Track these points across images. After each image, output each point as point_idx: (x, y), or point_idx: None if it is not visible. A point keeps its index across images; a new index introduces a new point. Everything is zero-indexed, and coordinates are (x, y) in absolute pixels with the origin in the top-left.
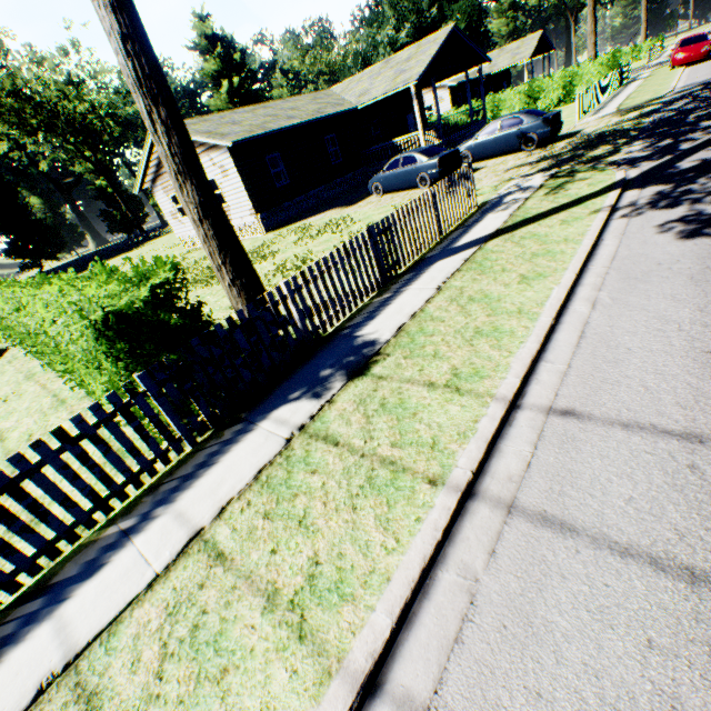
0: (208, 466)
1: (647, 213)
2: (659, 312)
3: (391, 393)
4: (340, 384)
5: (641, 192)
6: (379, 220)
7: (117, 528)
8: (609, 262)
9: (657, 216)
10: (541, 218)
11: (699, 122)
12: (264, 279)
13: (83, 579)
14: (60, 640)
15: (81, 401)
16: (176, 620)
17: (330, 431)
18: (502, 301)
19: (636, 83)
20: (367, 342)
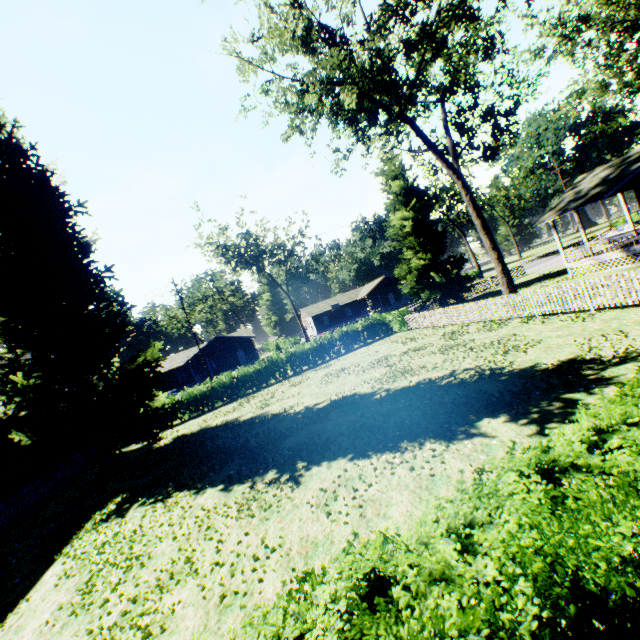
0: None
1: None
2: None
3: None
4: None
5: None
6: None
7: None
8: None
9: None
10: None
11: None
12: None
13: None
14: None
15: None
16: None
17: None
18: None
19: None
20: None
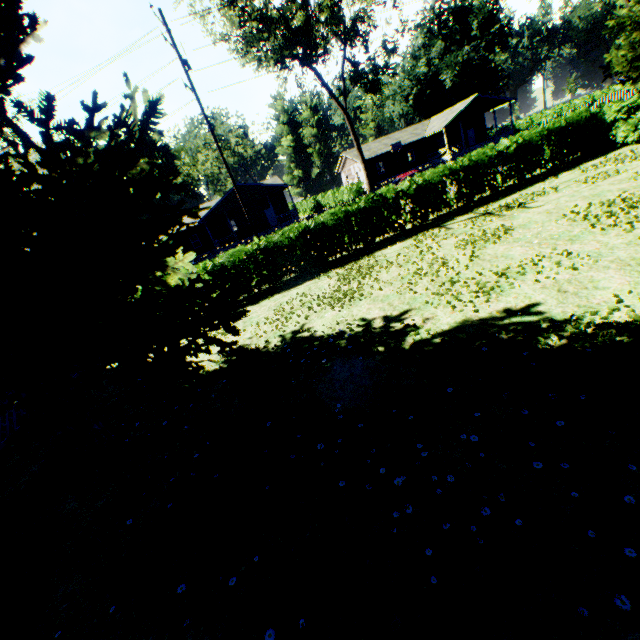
0: None
1: None
2: None
3: None
4: None
5: None
6: None
7: None
8: None
9: None
10: None
11: None
12: None
13: None
14: None
15: None
16: None
17: None
18: None
19: None
20: None
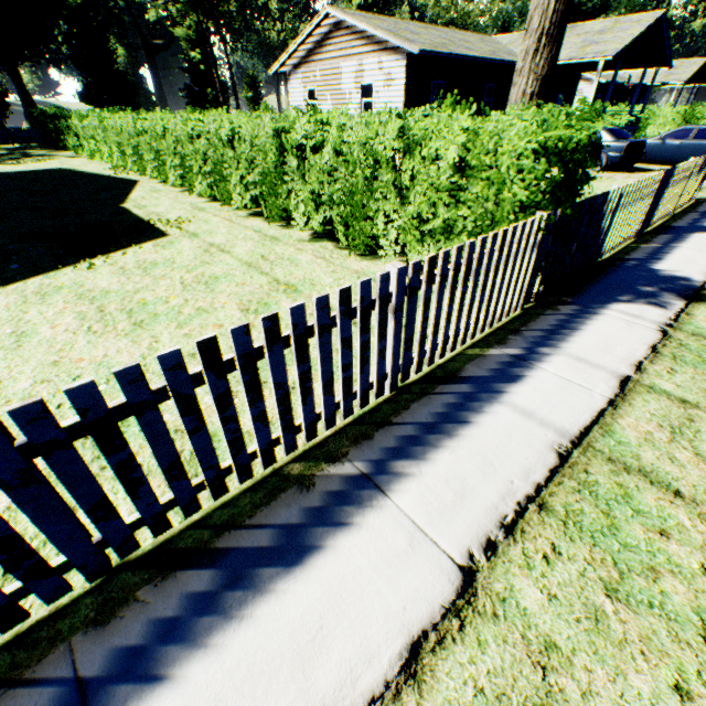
0: (569, 329)
1: None
2: None
3: None
4: (680, 303)
5: None
6: None
7: (500, 351)
8: None
9: None
10: None
11: None
12: None
13: (505, 382)
14: (536, 422)
15: (301, 243)
16: (687, 439)
17: None
18: None
19: None
20: (675, 277)
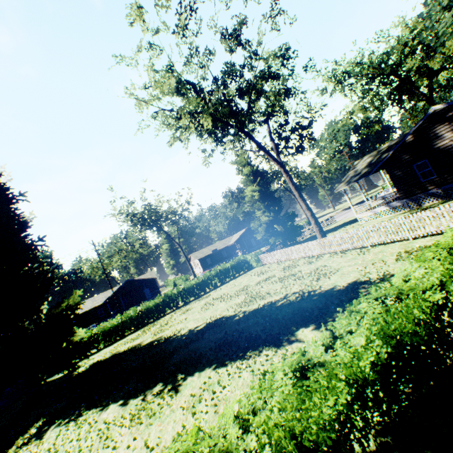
0: None
1: None
2: None
3: None
4: None
5: None
6: None
7: None
8: None
9: None
10: None
11: None
12: None
13: None
14: None
15: None
16: None
17: None
18: None
19: None
20: None
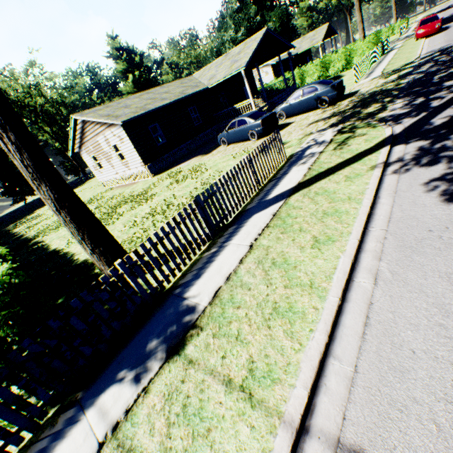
0: None
1: (413, 170)
2: (438, 298)
3: (195, 389)
4: (158, 365)
5: (406, 147)
6: (222, 168)
7: None
8: (386, 224)
9: (421, 173)
10: (331, 173)
11: (442, 82)
12: (140, 222)
13: None
14: None
15: None
16: None
17: (135, 441)
18: (298, 269)
19: (393, 52)
20: (189, 308)
